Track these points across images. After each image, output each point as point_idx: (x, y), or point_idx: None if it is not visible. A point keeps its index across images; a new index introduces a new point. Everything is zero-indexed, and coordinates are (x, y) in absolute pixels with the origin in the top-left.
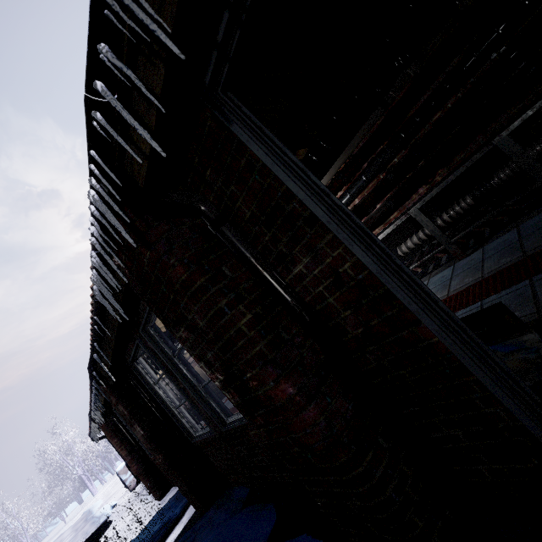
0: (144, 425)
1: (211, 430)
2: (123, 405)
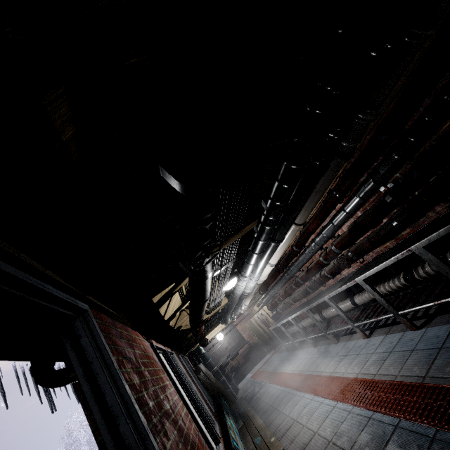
0: None
1: None
2: None
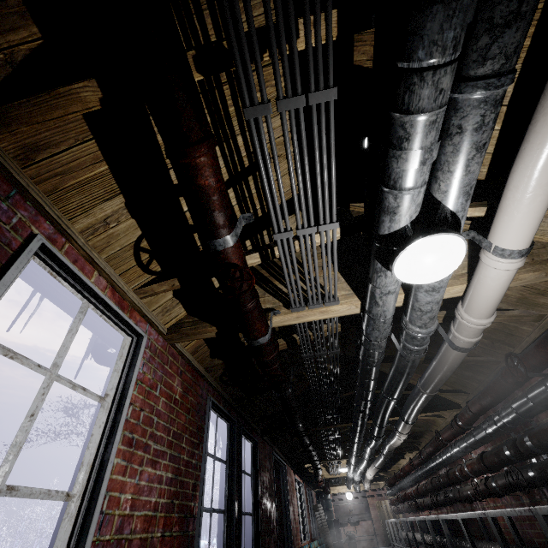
0: None
1: None
2: None
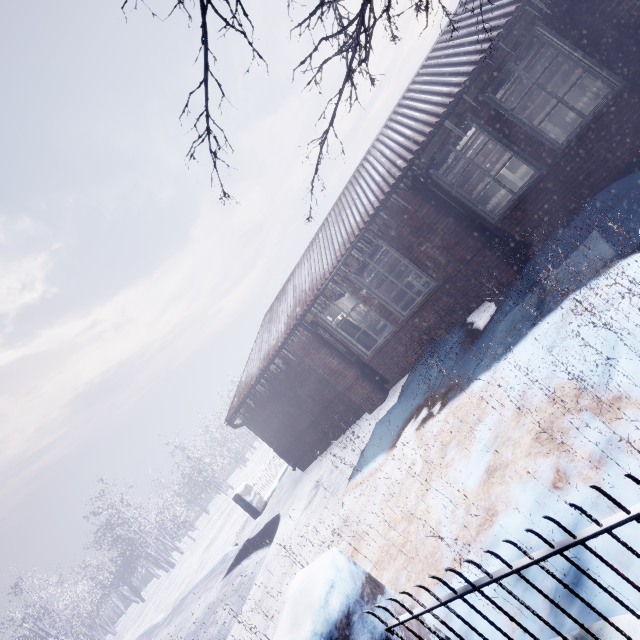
0: (449, 218)
1: (540, 169)
2: (428, 205)
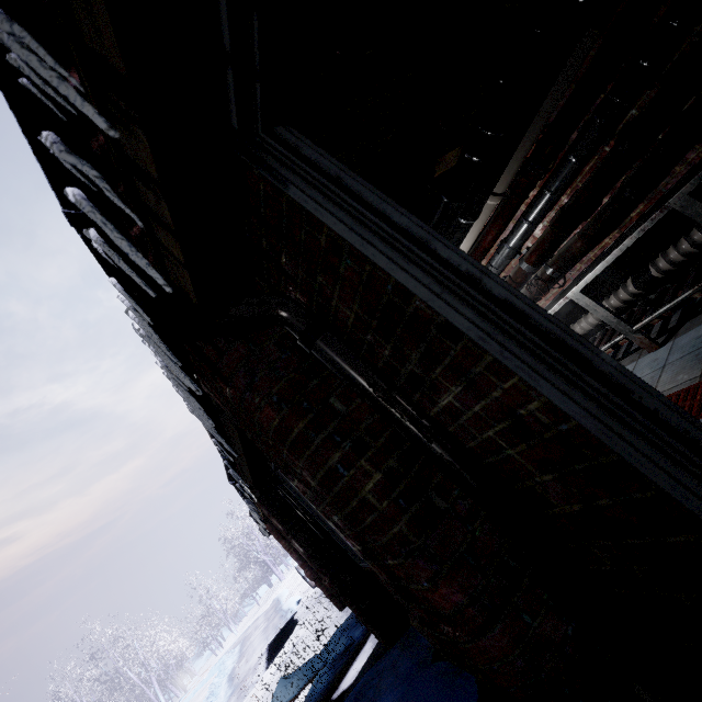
0: (302, 542)
1: None
2: (275, 518)
